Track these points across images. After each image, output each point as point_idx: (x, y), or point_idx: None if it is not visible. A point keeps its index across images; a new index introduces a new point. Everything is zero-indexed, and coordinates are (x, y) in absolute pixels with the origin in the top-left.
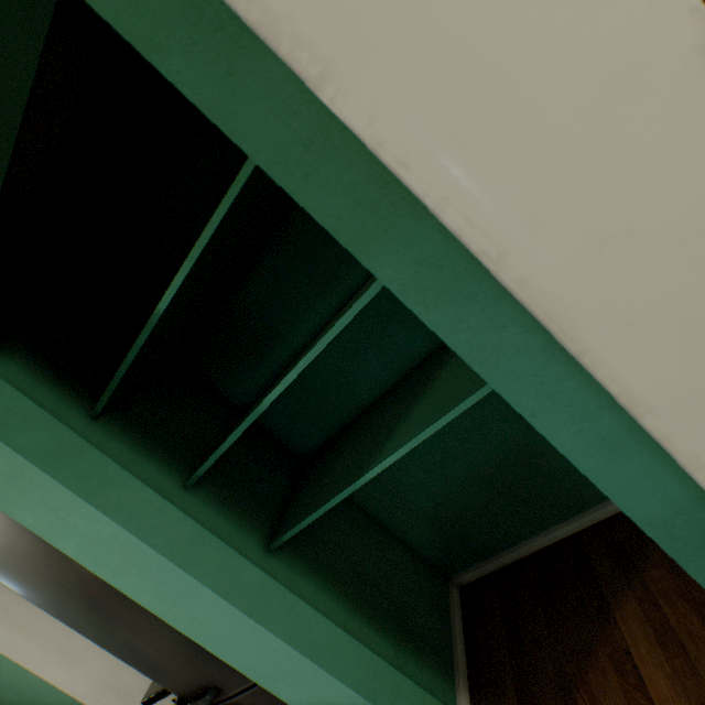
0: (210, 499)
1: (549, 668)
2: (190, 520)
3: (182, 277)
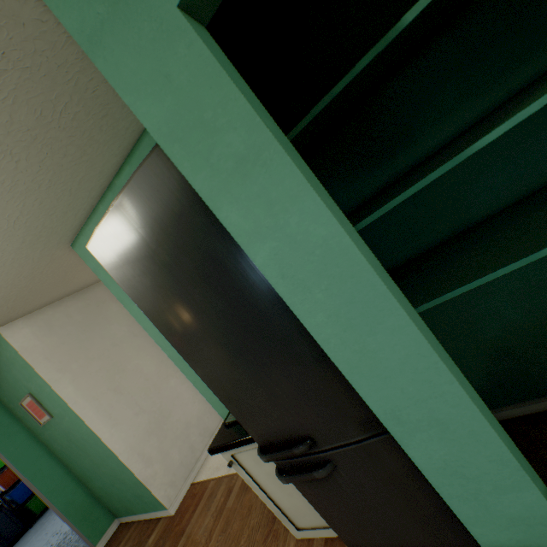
0: None
1: None
2: (371, 253)
3: None
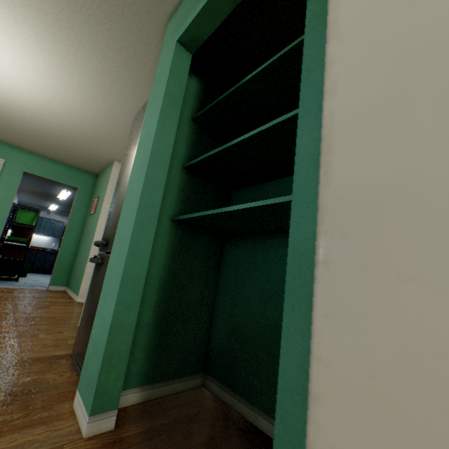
0: (183, 181)
1: (175, 445)
2: (169, 158)
3: (263, 67)
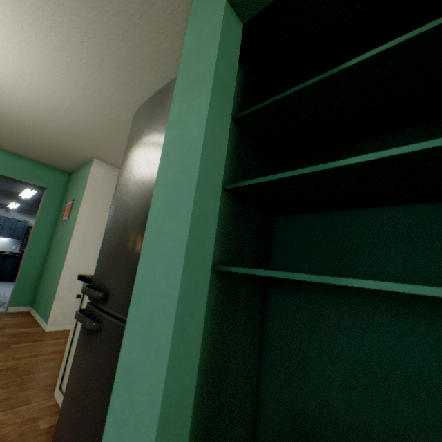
0: (224, 208)
1: None
2: (221, 181)
3: (391, 45)
